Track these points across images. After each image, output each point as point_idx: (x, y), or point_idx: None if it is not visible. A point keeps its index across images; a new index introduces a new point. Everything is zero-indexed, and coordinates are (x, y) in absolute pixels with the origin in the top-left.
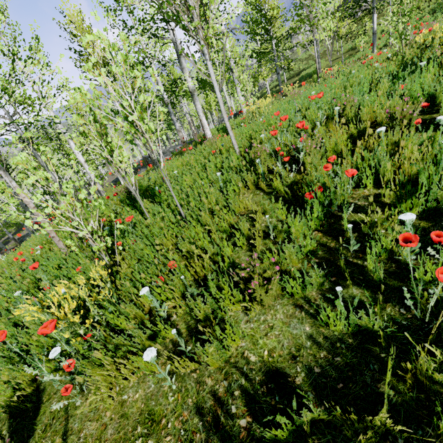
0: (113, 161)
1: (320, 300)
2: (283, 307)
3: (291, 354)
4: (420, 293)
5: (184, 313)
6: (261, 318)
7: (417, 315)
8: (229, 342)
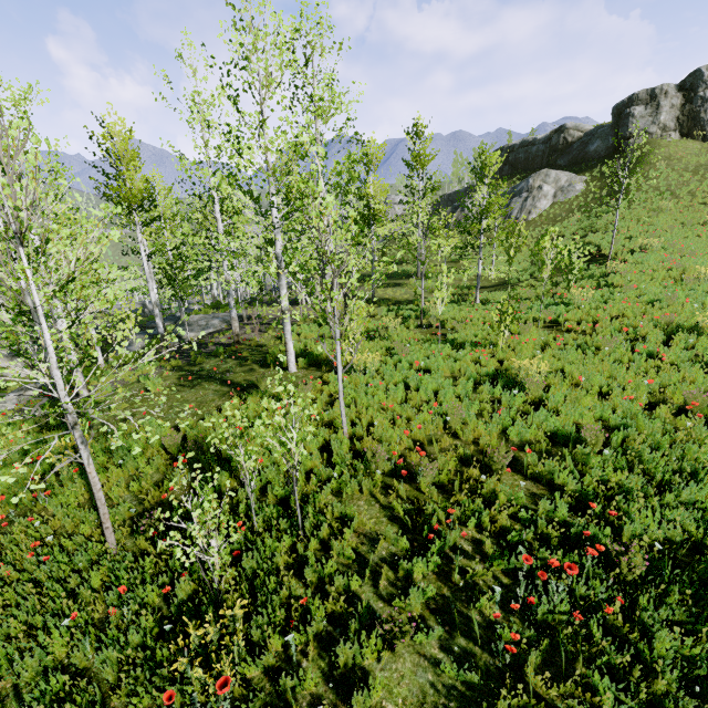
0: (241, 462)
1: (438, 649)
2: (410, 655)
3: (419, 702)
4: (502, 649)
5: (316, 658)
6: (393, 666)
7: (499, 666)
8: (373, 692)
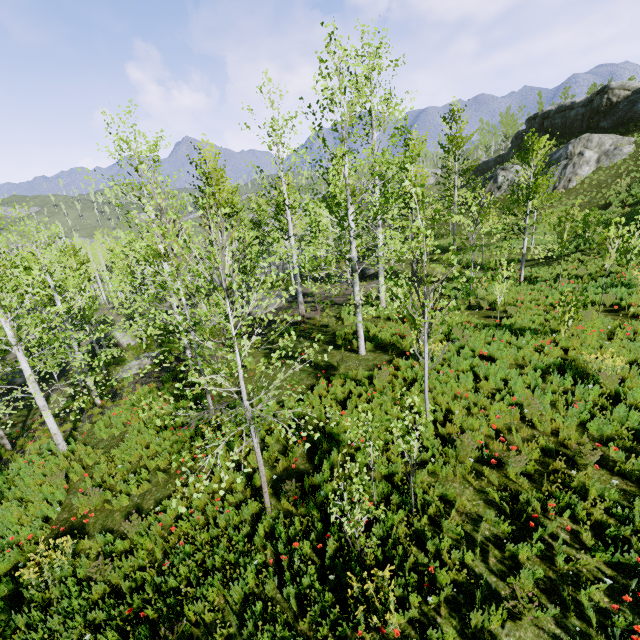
0: (367, 451)
1: (555, 625)
2: (530, 627)
3: None
4: (618, 635)
5: (447, 616)
6: (516, 633)
7: None
8: None
